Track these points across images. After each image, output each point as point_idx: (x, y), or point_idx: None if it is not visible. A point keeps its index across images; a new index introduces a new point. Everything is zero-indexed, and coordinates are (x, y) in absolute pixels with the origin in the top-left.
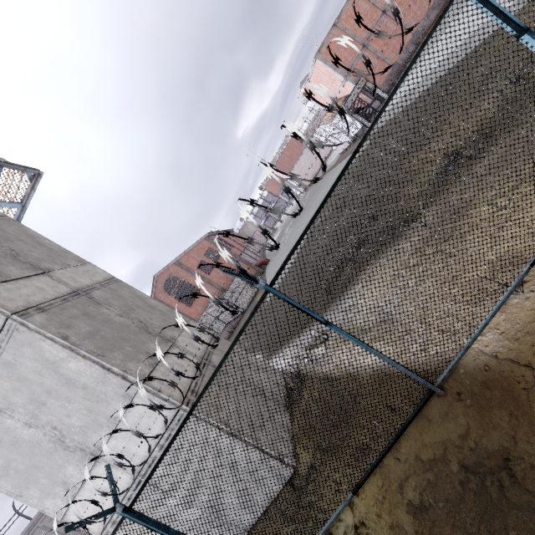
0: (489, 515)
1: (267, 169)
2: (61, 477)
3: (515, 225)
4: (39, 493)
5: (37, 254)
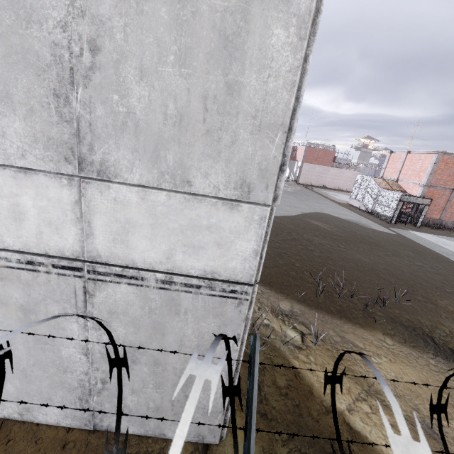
0: None
1: None
2: None
3: None
4: None
5: None
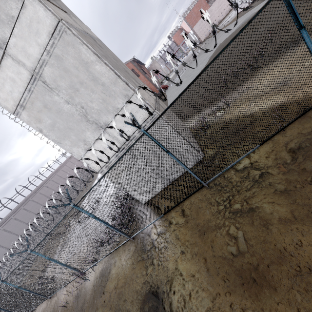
0: None
1: None
2: (83, 137)
3: None
4: (70, 143)
5: (56, 0)
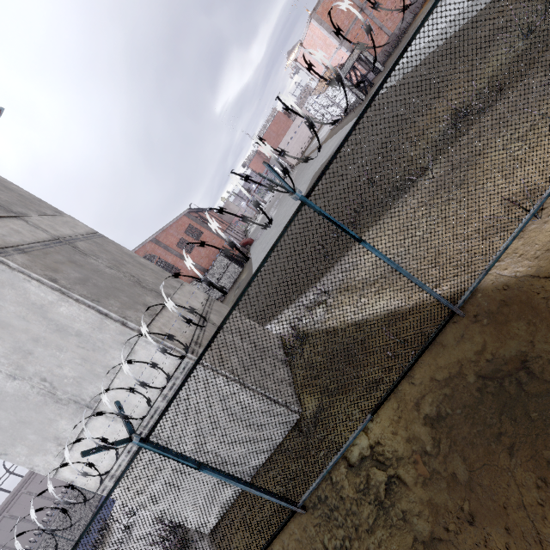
0: (509, 407)
1: (316, 53)
2: (52, 432)
3: (544, 146)
4: (27, 450)
5: (5, 197)
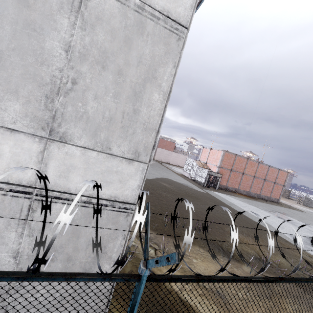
0: None
1: None
2: None
3: None
4: None
5: None
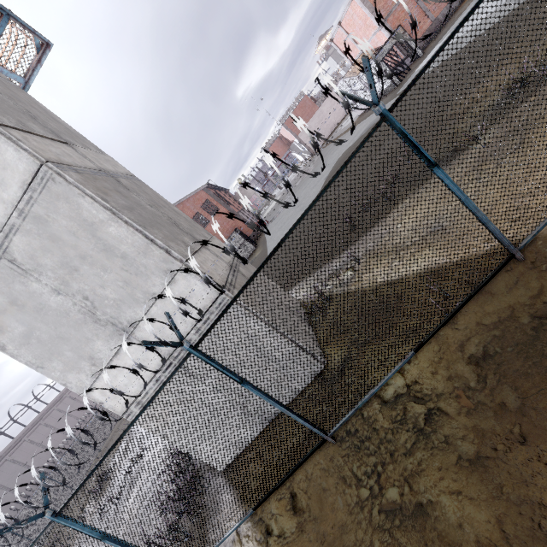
0: None
1: None
2: (88, 352)
3: None
4: (63, 366)
5: (54, 126)
